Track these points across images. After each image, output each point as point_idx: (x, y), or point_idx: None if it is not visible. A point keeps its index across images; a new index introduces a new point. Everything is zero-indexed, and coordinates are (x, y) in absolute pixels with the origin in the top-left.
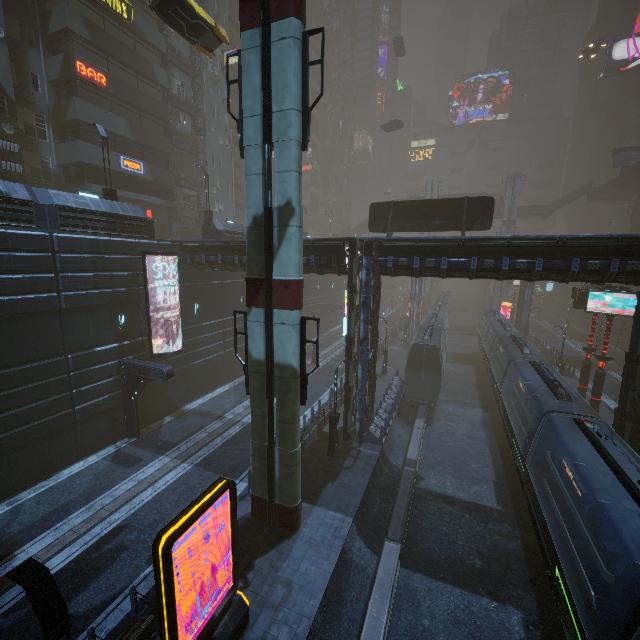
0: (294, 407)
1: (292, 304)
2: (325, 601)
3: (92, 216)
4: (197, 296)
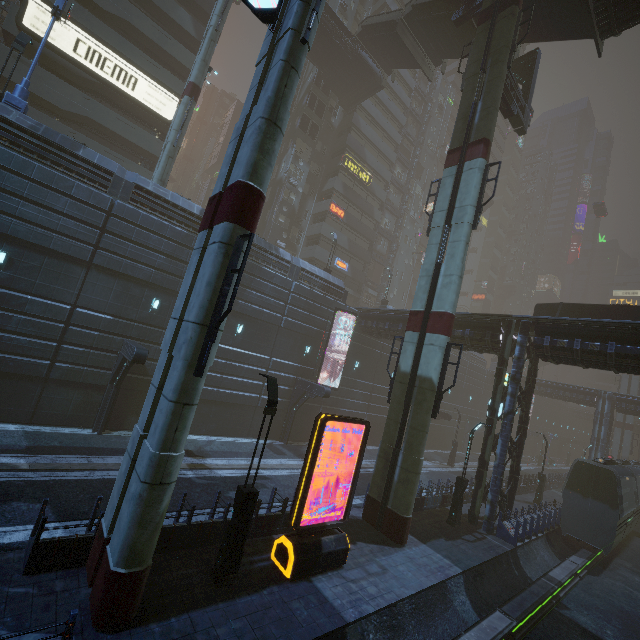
0: (425, 417)
1: (442, 330)
2: (415, 601)
3: (315, 278)
4: (360, 356)
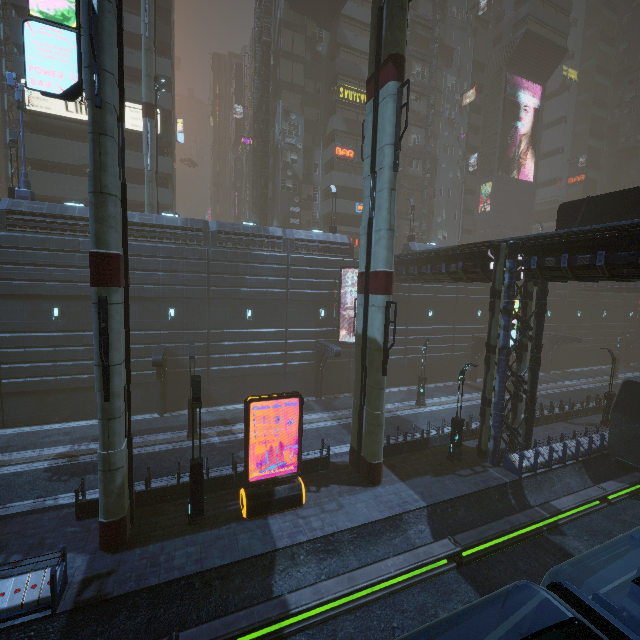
0: (377, 375)
1: (378, 290)
2: (358, 531)
3: (313, 244)
4: None
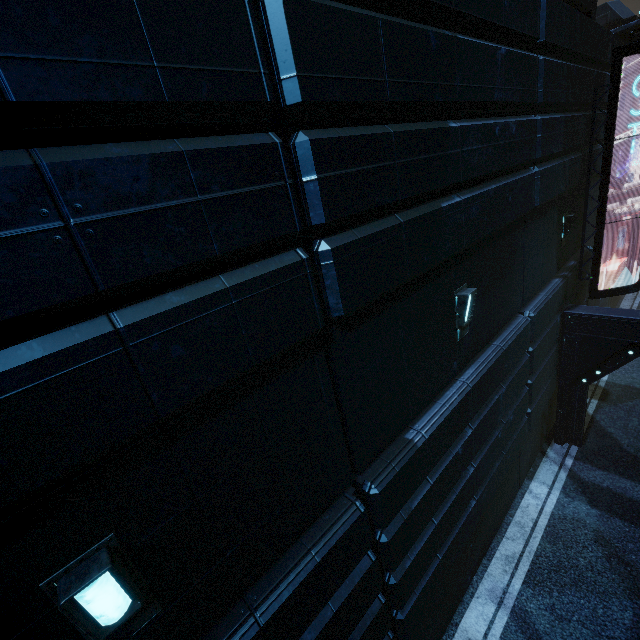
0: None
1: None
2: None
3: None
4: None
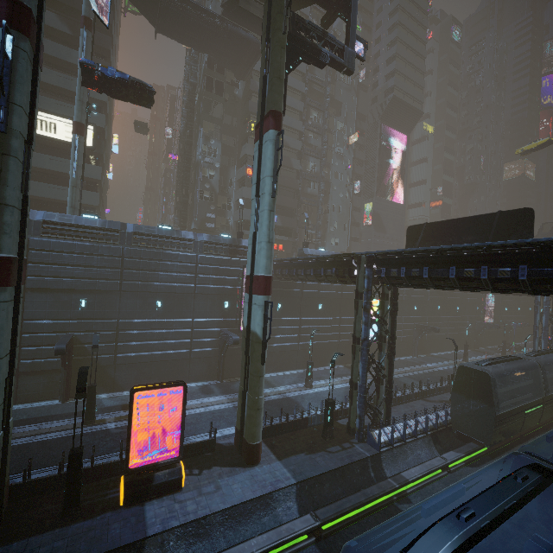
0: (257, 364)
1: (259, 291)
2: (230, 512)
3: (220, 246)
4: (280, 298)
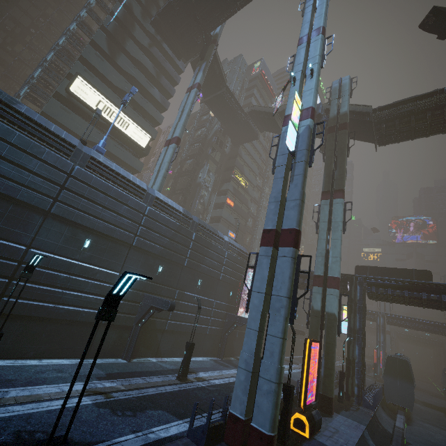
0: (334, 336)
1: (336, 286)
2: (359, 444)
3: (235, 248)
4: None
